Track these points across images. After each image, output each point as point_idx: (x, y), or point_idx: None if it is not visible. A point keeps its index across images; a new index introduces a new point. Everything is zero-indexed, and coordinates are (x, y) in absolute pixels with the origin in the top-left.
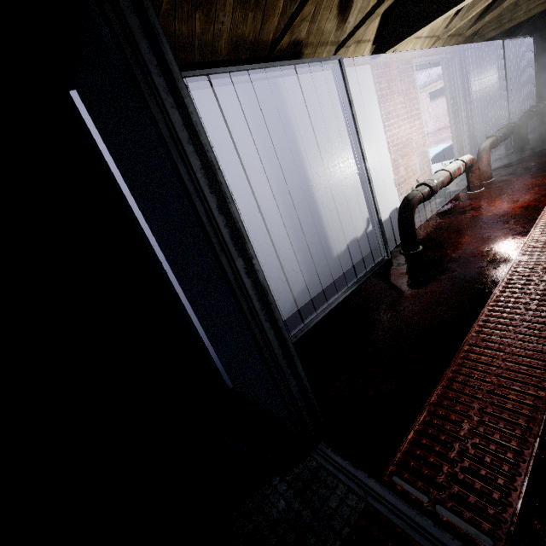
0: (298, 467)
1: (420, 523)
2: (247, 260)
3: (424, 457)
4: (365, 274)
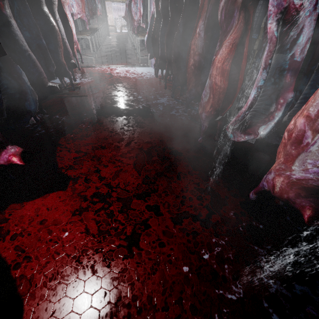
0: None
1: None
2: None
3: None
4: None
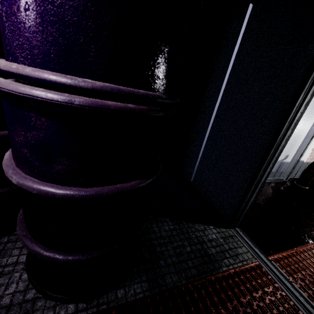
0: (223, 229)
1: (284, 282)
2: (291, 133)
3: (289, 264)
4: (271, 179)
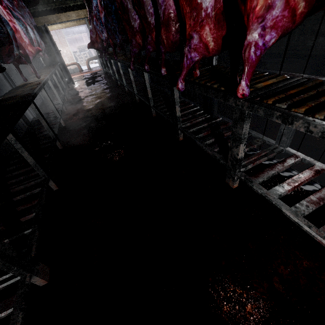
0: None
1: None
2: None
3: None
4: None
